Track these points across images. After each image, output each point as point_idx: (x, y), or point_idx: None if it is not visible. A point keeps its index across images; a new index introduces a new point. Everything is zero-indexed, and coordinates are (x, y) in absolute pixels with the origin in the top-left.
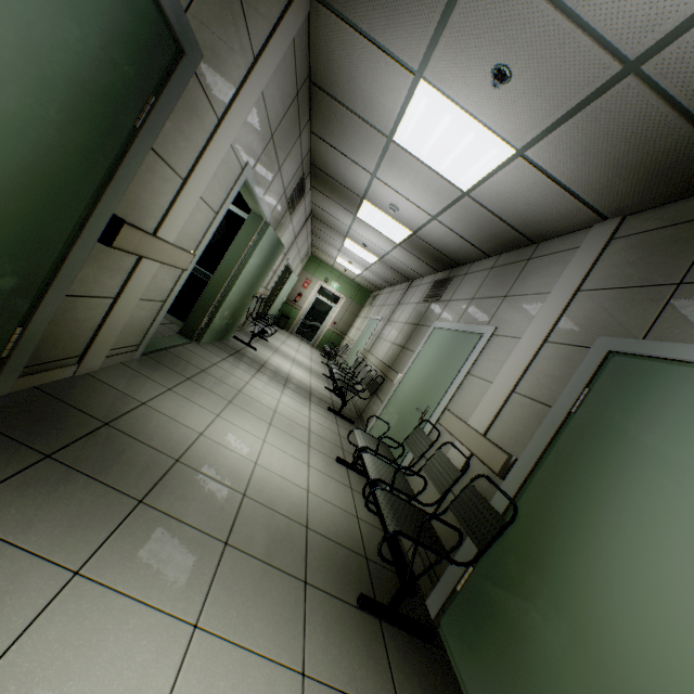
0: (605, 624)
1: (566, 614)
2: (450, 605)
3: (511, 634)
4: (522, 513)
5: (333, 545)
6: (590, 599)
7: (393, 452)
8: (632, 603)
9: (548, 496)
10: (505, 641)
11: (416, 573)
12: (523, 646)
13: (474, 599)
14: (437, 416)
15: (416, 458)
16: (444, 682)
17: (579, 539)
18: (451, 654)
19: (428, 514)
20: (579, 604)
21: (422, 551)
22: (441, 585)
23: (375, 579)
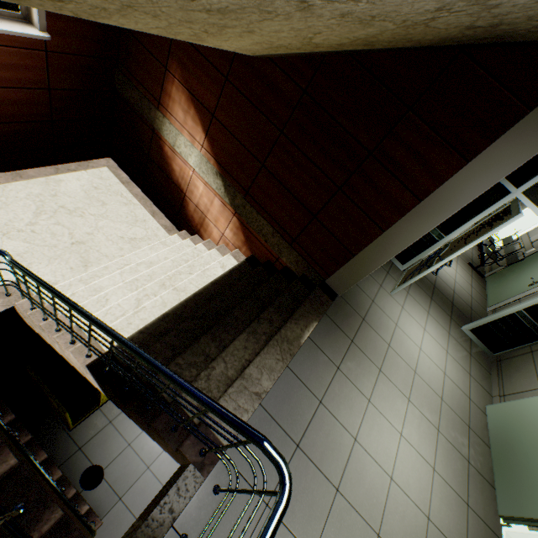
0: (523, 274)
1: (517, 274)
2: (491, 275)
3: (503, 277)
4: (524, 260)
5: (464, 254)
6: (524, 272)
7: (494, 243)
8: (531, 272)
9: (533, 257)
10: (501, 278)
11: (485, 271)
12: (504, 278)
13: (498, 273)
14: (521, 234)
15: (503, 245)
16: (482, 282)
17: (531, 264)
18: (486, 281)
19: (497, 257)
20: (521, 272)
21: (489, 267)
22: (491, 272)
23: (472, 264)
